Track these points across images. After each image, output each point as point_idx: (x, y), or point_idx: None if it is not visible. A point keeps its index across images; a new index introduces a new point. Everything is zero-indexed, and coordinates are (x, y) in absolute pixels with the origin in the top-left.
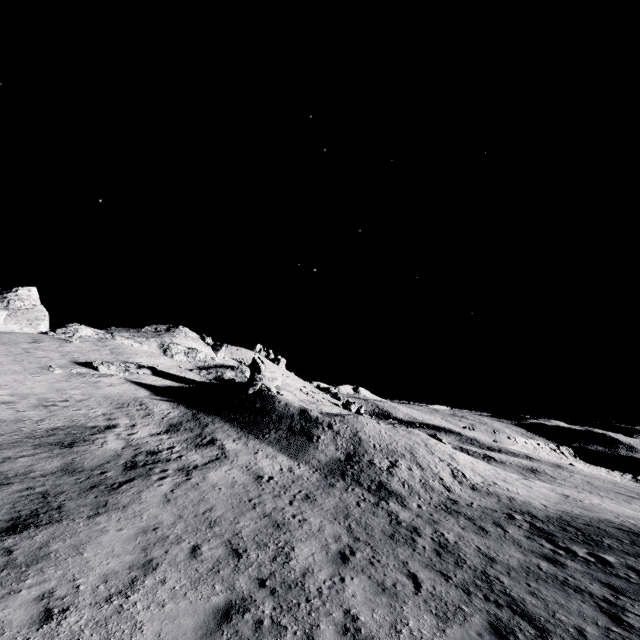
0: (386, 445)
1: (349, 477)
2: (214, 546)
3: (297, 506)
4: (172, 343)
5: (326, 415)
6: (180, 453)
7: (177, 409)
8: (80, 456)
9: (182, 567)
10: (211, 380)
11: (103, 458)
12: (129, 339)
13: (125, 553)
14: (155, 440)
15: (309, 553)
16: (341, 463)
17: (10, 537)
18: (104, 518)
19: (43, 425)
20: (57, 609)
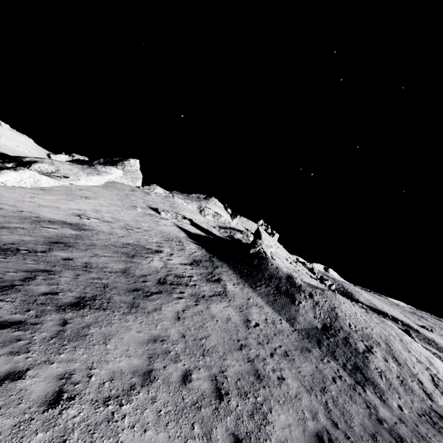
0: (361, 328)
1: (325, 347)
2: (202, 377)
3: (277, 361)
4: (206, 207)
5: (308, 285)
6: (195, 282)
7: (200, 250)
8: (135, 265)
9: (172, 389)
10: (226, 237)
11: (148, 271)
12: (182, 199)
13: (135, 355)
14: (182, 268)
15: (286, 422)
16: (318, 331)
17: (71, 311)
18: (132, 317)
19: (122, 240)
20: (67, 394)
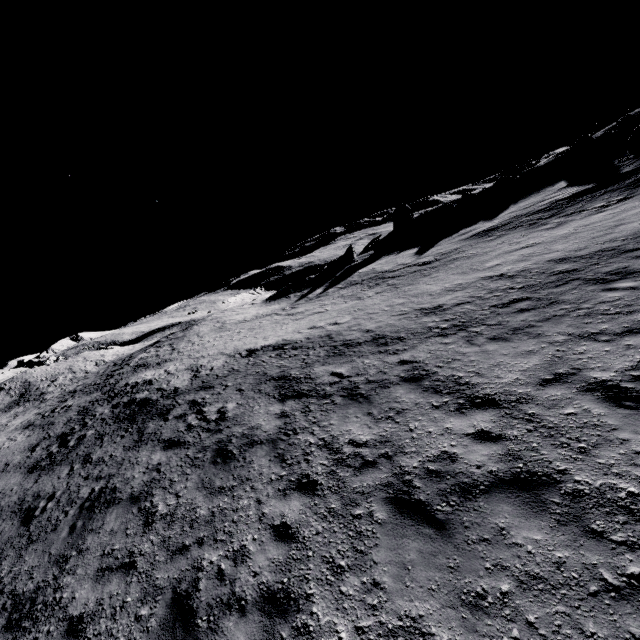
0: (51, 375)
1: (22, 403)
2: None
3: None
4: None
5: None
6: None
7: None
8: None
9: None
10: None
11: None
12: None
13: None
14: None
15: None
16: (17, 401)
17: None
18: None
19: None
20: None
